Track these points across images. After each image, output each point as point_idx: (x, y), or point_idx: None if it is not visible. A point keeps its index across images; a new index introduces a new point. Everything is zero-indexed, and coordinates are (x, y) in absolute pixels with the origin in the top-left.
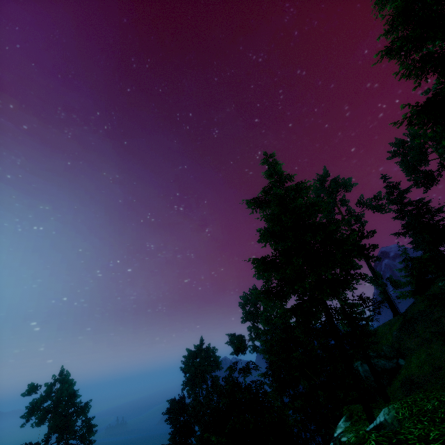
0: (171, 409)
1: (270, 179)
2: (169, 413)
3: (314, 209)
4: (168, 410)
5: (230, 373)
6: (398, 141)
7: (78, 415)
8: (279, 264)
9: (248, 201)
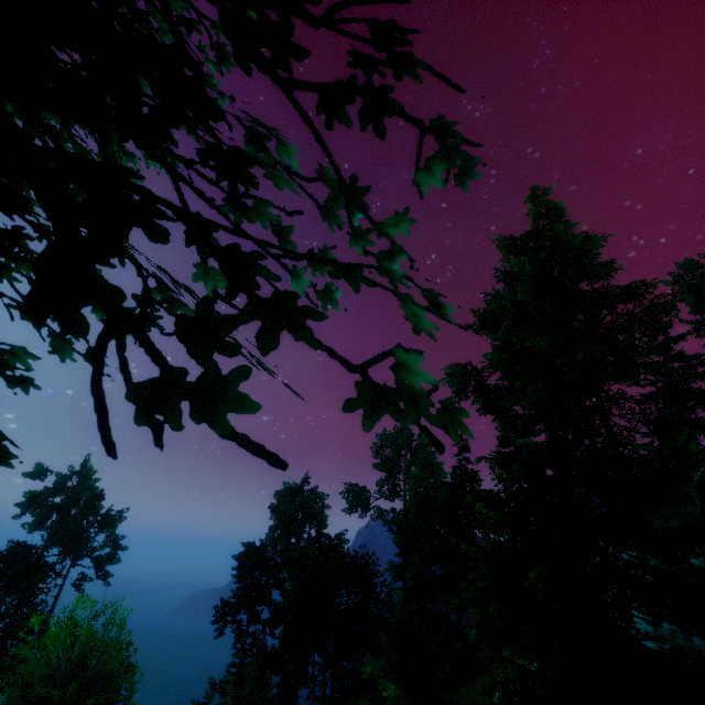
0: (245, 555)
1: (533, 226)
2: (241, 559)
3: (598, 274)
4: (241, 555)
5: (340, 533)
6: (689, 262)
7: (101, 526)
8: (540, 324)
9: (503, 239)
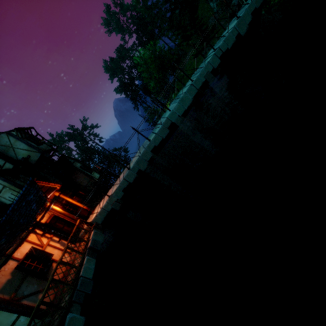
0: (123, 87)
1: None
2: (123, 90)
3: None
4: (122, 88)
5: (132, 61)
6: None
7: (85, 128)
8: None
9: None
